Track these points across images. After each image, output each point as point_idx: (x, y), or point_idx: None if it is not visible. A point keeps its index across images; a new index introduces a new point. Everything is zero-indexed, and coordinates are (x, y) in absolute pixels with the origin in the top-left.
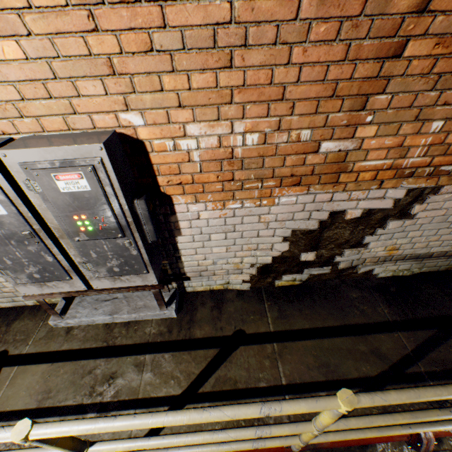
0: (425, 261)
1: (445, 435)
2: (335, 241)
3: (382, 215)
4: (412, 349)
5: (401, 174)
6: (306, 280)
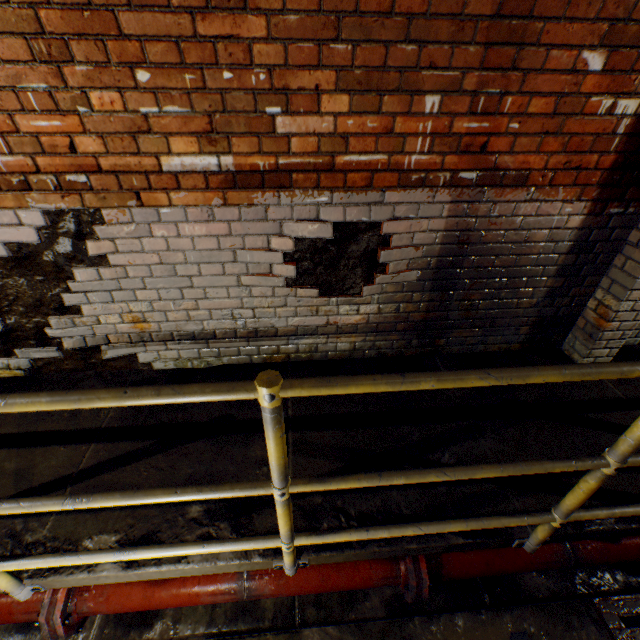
0: (216, 345)
1: (111, 611)
2: (19, 300)
3: (55, 258)
4: (85, 467)
5: (11, 185)
6: (40, 370)
